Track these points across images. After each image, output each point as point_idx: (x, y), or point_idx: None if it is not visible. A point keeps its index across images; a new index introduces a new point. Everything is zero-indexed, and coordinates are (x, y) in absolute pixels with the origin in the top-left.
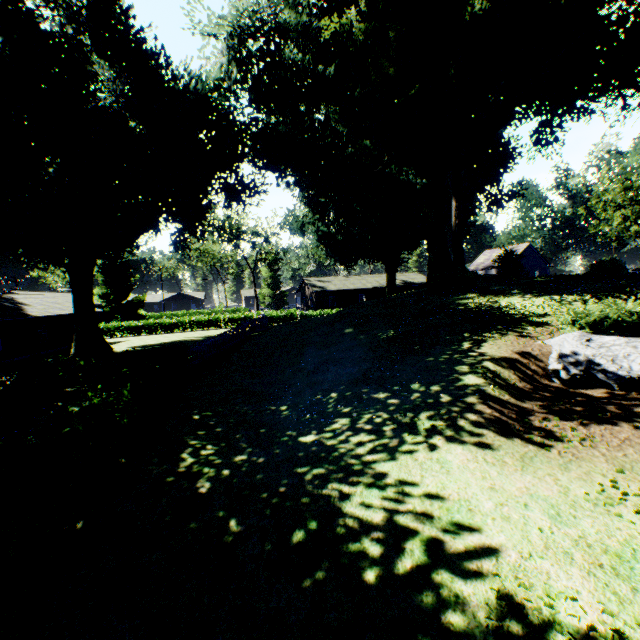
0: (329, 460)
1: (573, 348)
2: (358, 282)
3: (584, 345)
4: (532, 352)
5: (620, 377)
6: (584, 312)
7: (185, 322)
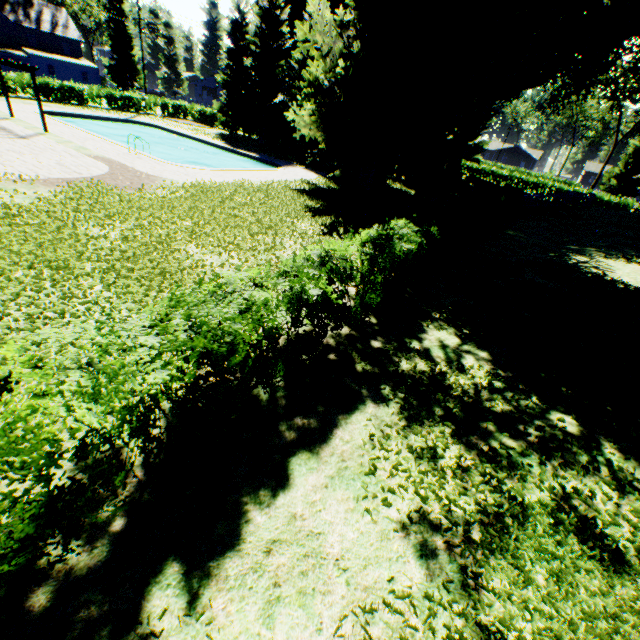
0: (575, 251)
1: None
2: None
3: None
4: None
5: None
6: None
7: (513, 178)
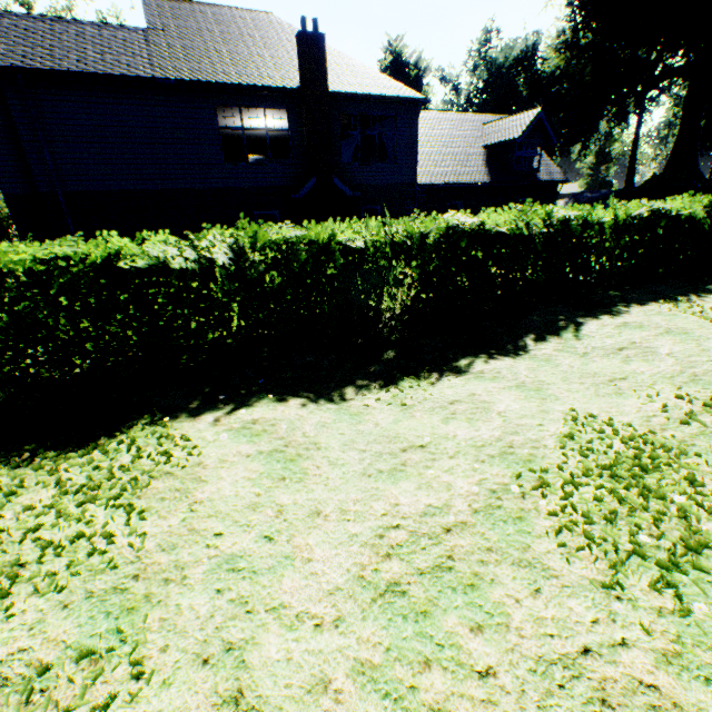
0: None
1: None
2: None
3: None
4: None
5: None
6: None
7: None
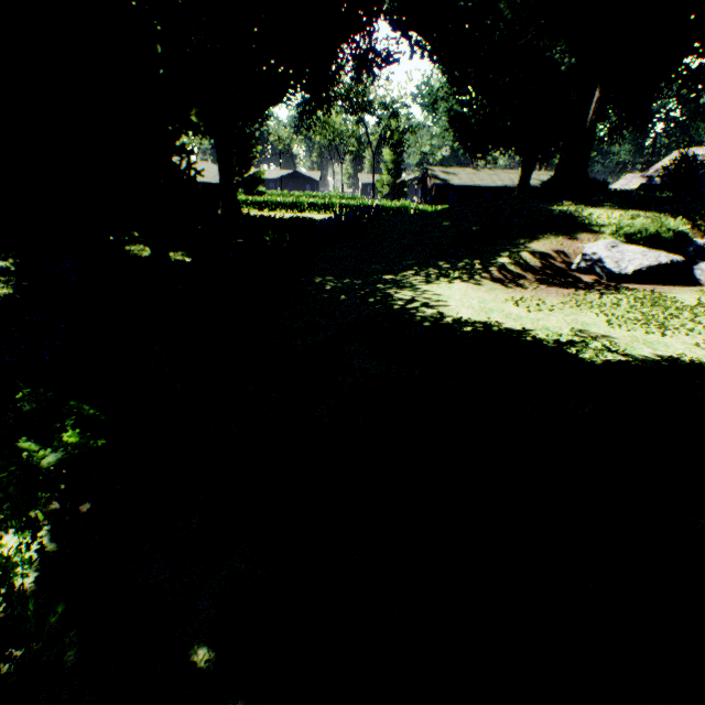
0: (395, 284)
1: (596, 251)
2: (488, 178)
3: (606, 250)
4: (566, 251)
5: (611, 272)
6: (629, 225)
7: (303, 204)
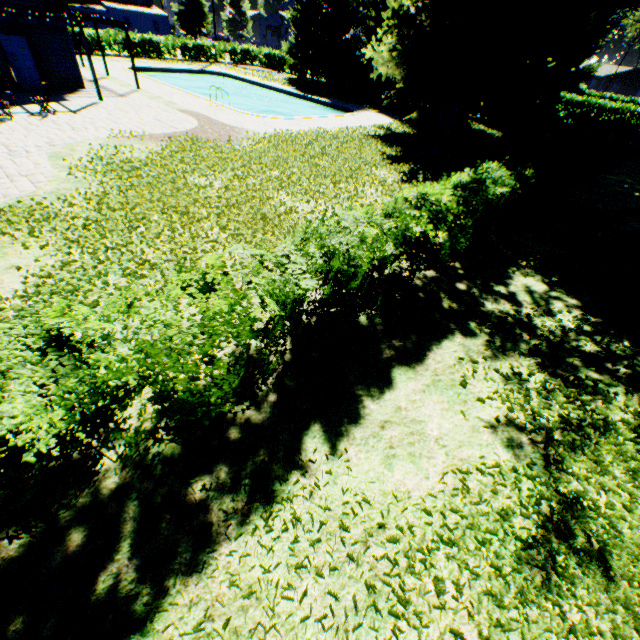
0: None
1: None
2: None
3: None
4: None
5: None
6: None
7: (626, 111)
